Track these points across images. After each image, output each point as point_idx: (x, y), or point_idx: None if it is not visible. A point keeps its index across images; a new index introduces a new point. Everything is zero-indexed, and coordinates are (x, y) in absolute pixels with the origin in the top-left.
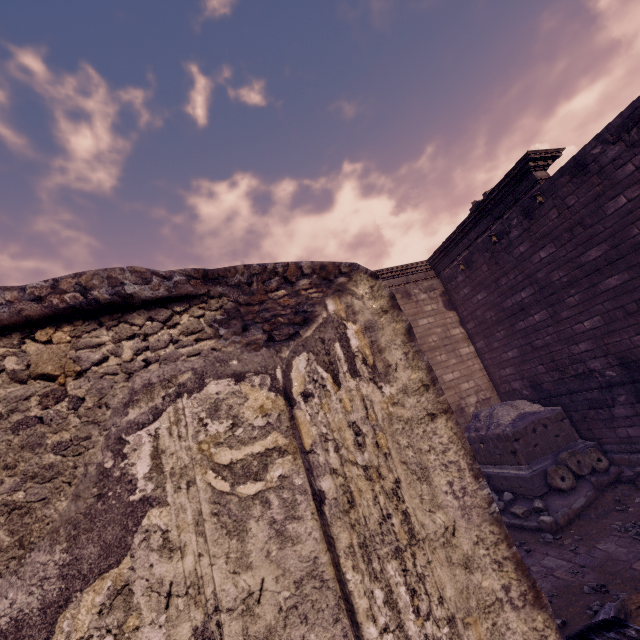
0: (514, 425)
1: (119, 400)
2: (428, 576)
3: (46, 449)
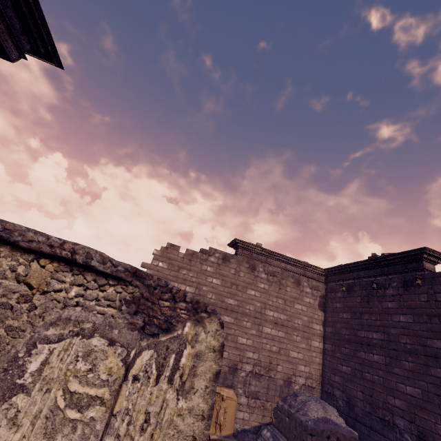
0: (316, 423)
1: (51, 318)
2: None
3: (3, 325)
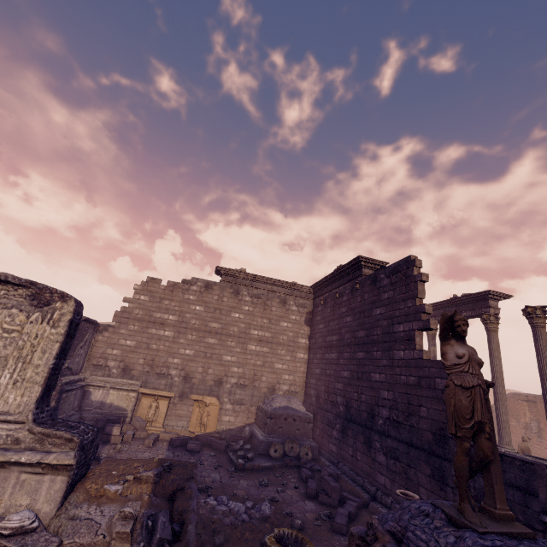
0: (276, 409)
1: None
2: (27, 370)
3: None
